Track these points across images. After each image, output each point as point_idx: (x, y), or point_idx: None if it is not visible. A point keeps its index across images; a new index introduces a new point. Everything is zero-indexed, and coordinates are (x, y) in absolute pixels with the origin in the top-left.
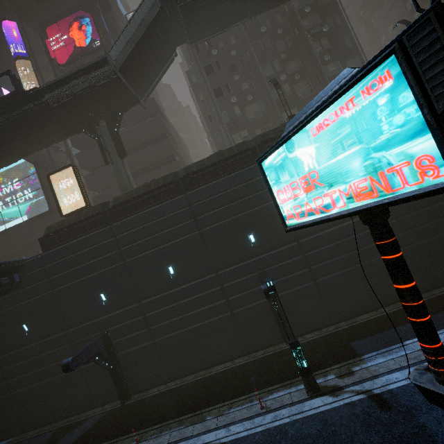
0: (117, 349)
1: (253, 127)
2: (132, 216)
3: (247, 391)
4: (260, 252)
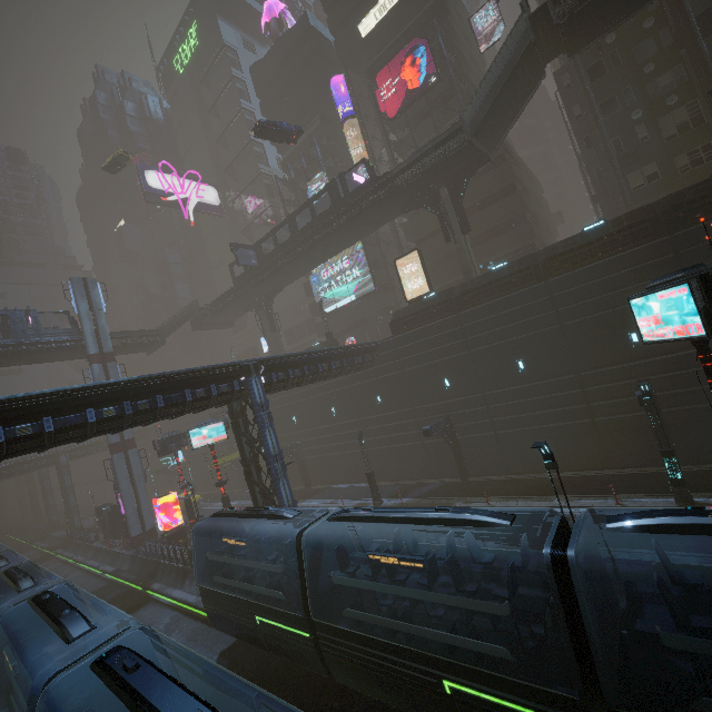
0: (458, 433)
1: (671, 152)
2: (480, 304)
3: (602, 493)
4: (644, 355)
